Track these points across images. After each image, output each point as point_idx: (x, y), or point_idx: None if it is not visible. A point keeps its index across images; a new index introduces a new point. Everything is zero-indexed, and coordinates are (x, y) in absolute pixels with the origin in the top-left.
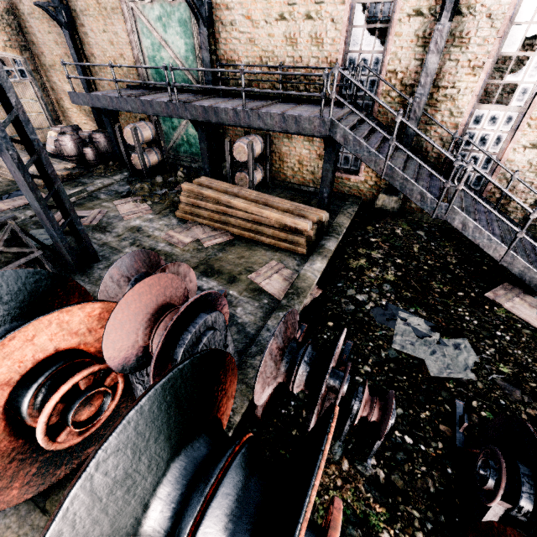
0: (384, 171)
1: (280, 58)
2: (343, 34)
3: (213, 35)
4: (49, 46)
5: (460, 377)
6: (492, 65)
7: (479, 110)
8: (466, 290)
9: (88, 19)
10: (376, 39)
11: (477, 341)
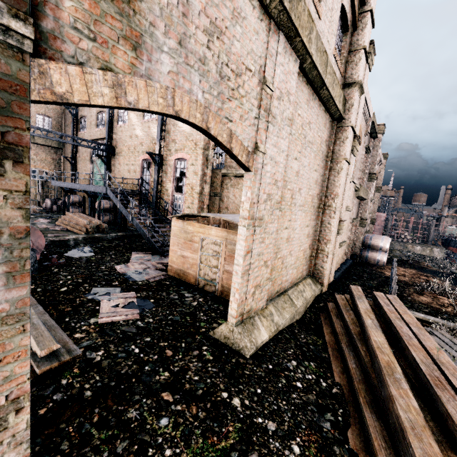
0: (118, 205)
1: (126, 176)
2: (140, 169)
3: (110, 169)
4: (68, 171)
5: (72, 256)
6: (175, 180)
7: (176, 195)
8: (129, 251)
9: (81, 163)
10: (149, 171)
11: (99, 255)
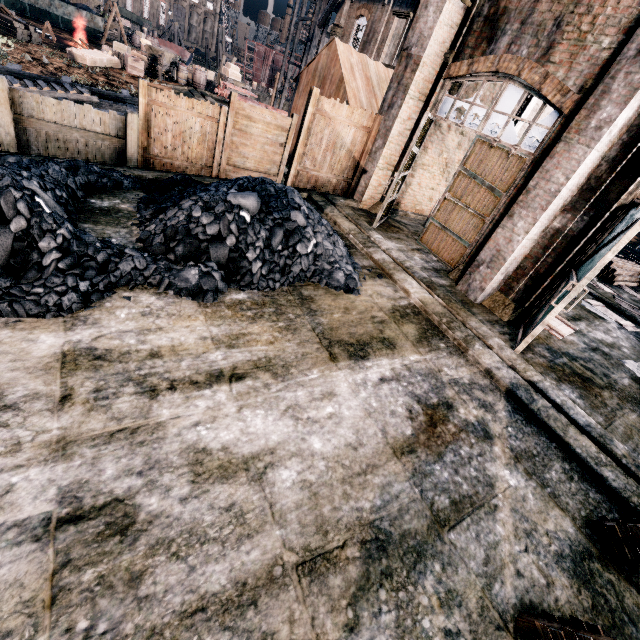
0: None
1: None
2: None
3: None
4: None
5: None
6: None
7: None
8: None
9: None
10: None
11: None
